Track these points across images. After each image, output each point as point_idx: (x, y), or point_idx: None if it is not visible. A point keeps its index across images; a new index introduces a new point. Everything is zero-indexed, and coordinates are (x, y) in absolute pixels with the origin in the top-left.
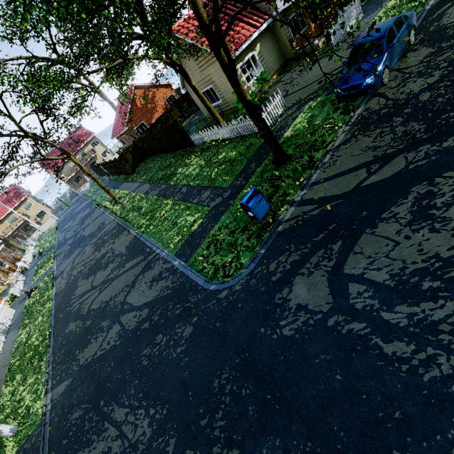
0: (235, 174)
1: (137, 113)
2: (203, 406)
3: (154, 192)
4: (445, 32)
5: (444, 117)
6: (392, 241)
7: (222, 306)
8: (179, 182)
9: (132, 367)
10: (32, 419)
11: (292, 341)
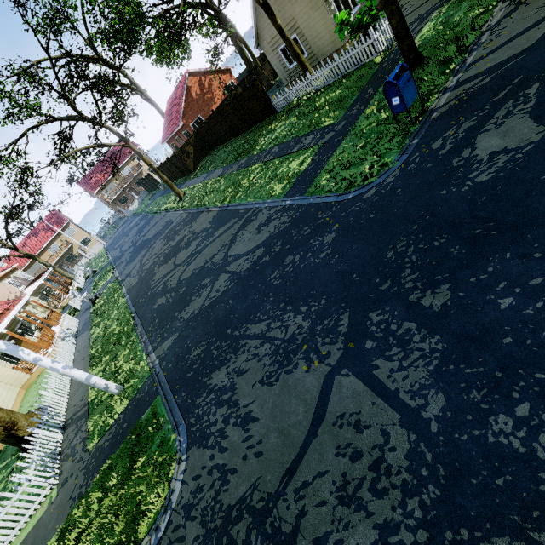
0: (346, 107)
1: (192, 106)
2: (378, 277)
3: (233, 169)
4: None
5: None
6: None
7: (372, 201)
8: (264, 148)
9: (259, 292)
10: (138, 376)
11: (495, 181)
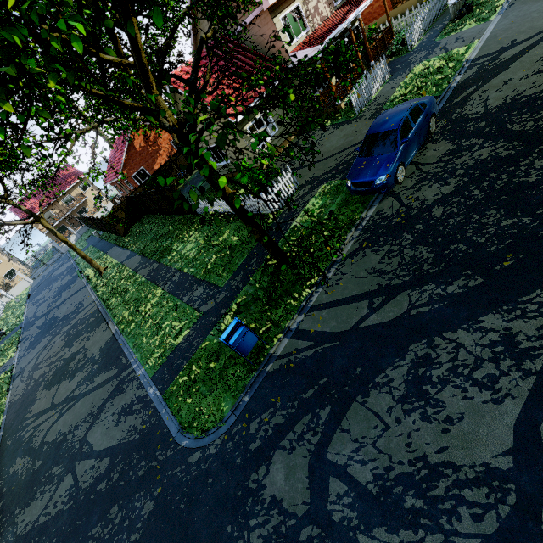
0: (233, 270)
1: (135, 158)
2: None
3: (144, 272)
4: (466, 125)
5: (453, 248)
6: (382, 422)
7: (191, 476)
8: (172, 264)
9: None
10: None
11: None
